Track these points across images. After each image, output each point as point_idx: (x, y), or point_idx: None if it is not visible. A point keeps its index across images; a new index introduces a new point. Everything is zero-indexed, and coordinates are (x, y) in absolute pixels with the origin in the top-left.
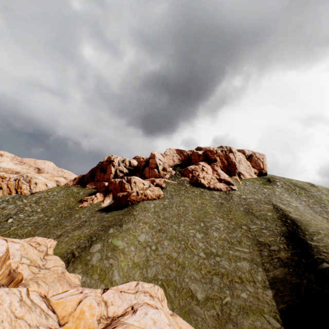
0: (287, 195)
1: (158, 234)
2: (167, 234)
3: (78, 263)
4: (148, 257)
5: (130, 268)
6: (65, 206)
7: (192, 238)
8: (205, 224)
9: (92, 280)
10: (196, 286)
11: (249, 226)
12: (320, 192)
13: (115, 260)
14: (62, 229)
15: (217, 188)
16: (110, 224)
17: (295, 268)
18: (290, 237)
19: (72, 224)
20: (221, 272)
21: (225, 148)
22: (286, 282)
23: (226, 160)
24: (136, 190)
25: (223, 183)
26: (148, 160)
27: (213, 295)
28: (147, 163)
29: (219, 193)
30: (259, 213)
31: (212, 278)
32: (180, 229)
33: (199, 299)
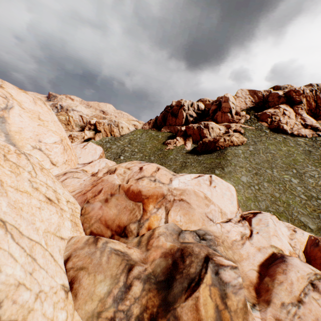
0: None
1: (256, 177)
2: (263, 177)
3: None
4: (255, 195)
5: (245, 201)
6: (154, 148)
7: (288, 183)
8: (298, 171)
9: None
10: (305, 219)
11: None
12: None
13: None
14: (170, 167)
15: (301, 135)
16: (211, 167)
17: None
18: None
19: (175, 164)
20: None
21: (315, 87)
22: None
23: (314, 102)
24: (213, 136)
25: (309, 129)
26: (218, 104)
27: None
28: (218, 107)
29: (304, 140)
30: None
31: (319, 216)
32: (274, 174)
33: (312, 229)
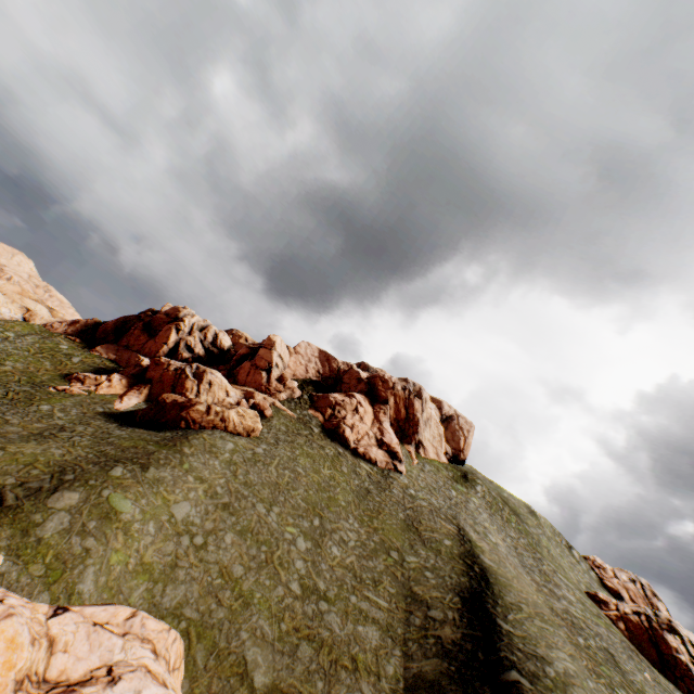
0: (487, 515)
1: (220, 513)
2: (239, 519)
3: (5, 524)
4: (179, 560)
5: (130, 572)
6: (22, 375)
7: (286, 545)
8: (324, 523)
9: (24, 575)
10: (259, 655)
11: (404, 556)
12: (541, 529)
13: (101, 543)
14: None
15: (370, 457)
16: (120, 456)
17: (462, 666)
18: (470, 600)
19: (26, 425)
20: (321, 636)
21: (411, 386)
22: (436, 693)
23: (405, 409)
24: (206, 401)
25: (385, 451)
26: (256, 348)
27: (287, 685)
28: (252, 354)
29: (371, 469)
30: (430, 534)
31: (299, 646)
32: (269, 517)
33: (256, 687)
